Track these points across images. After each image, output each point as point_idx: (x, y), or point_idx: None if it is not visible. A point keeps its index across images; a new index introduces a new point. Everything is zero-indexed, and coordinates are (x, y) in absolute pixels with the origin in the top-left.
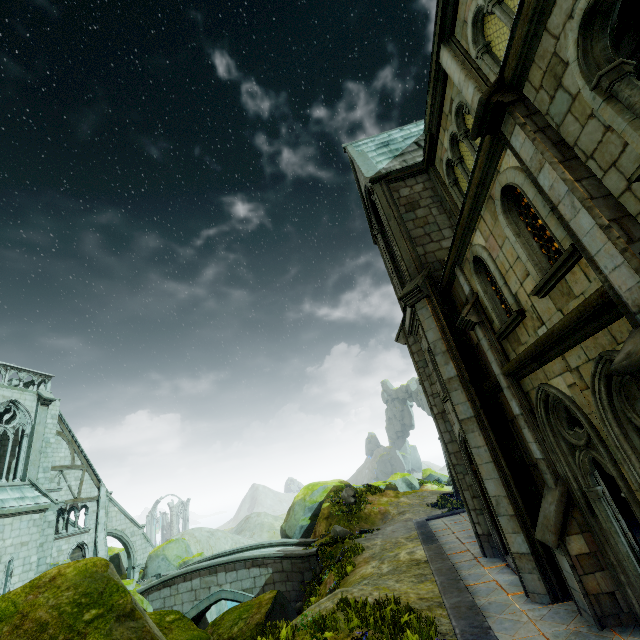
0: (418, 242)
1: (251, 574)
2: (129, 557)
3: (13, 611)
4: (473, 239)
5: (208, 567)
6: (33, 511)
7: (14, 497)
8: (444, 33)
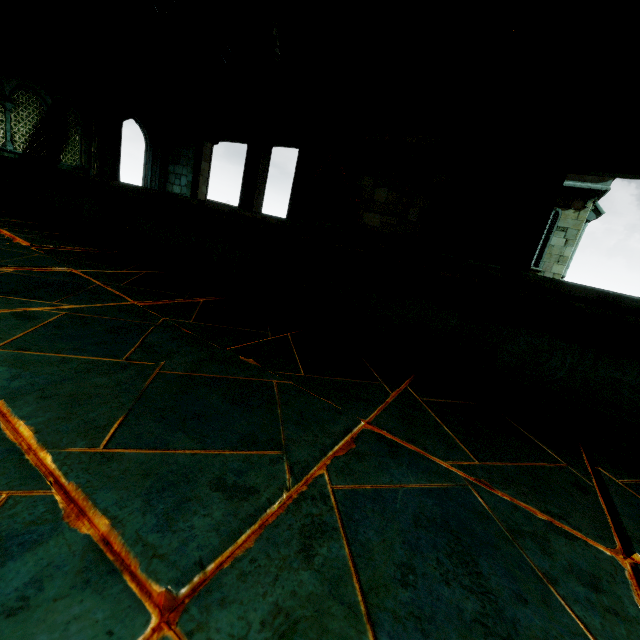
0: None
1: None
2: None
3: None
4: None
5: None
6: None
7: None
8: None
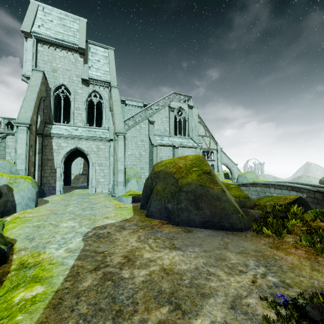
0: None
1: (290, 193)
2: (231, 174)
3: (173, 162)
4: None
5: (264, 184)
6: (192, 147)
7: (186, 142)
8: None
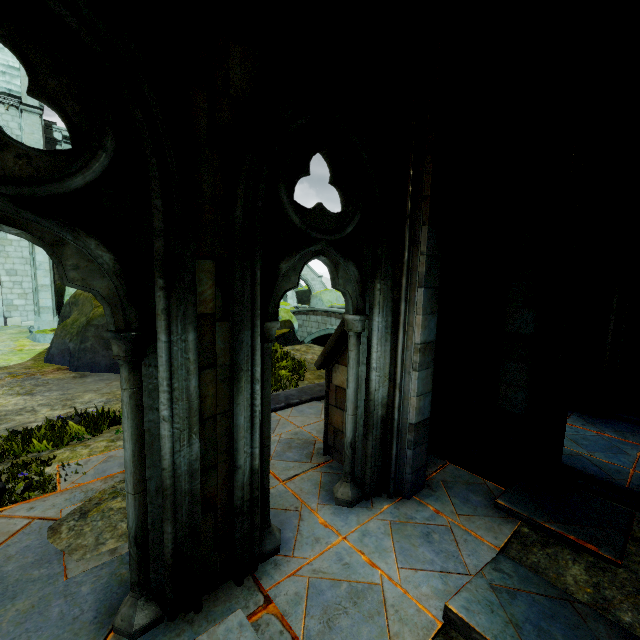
0: None
1: None
2: (311, 293)
3: None
4: None
5: (326, 311)
6: None
7: None
8: None
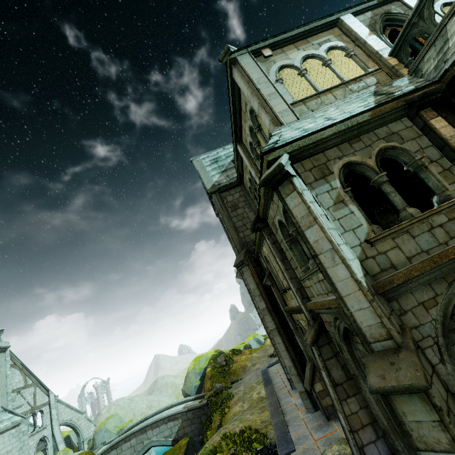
0: (240, 230)
1: (168, 426)
2: (78, 436)
3: None
4: (263, 248)
5: (140, 429)
6: (10, 428)
7: None
8: (237, 139)
